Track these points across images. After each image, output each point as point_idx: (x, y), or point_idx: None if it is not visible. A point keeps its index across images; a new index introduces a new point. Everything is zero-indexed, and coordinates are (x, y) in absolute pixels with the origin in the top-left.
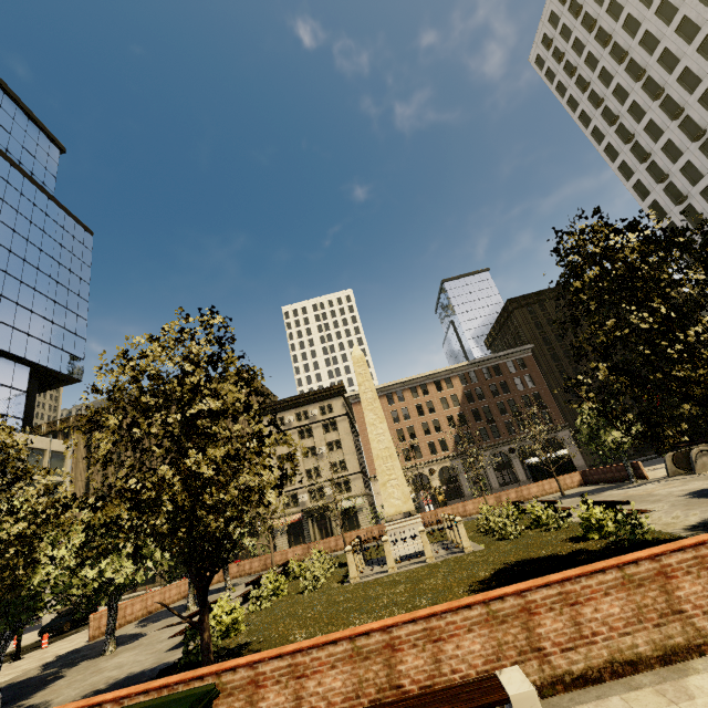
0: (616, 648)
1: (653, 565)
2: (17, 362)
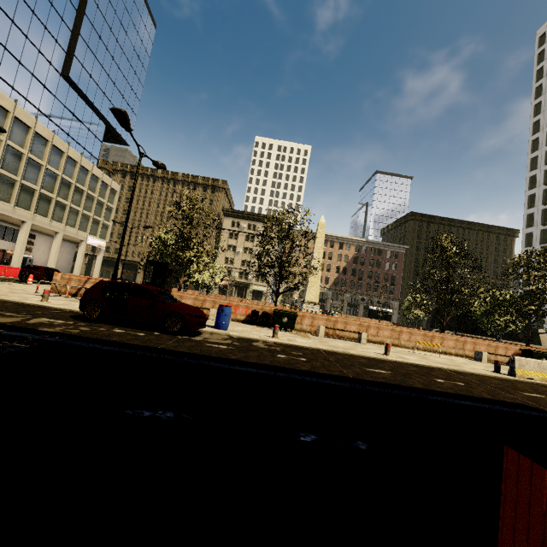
0: (383, 340)
1: (400, 329)
2: (100, 119)
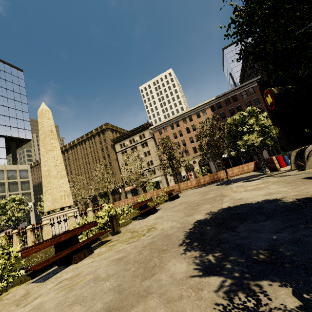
0: None
1: None
2: None
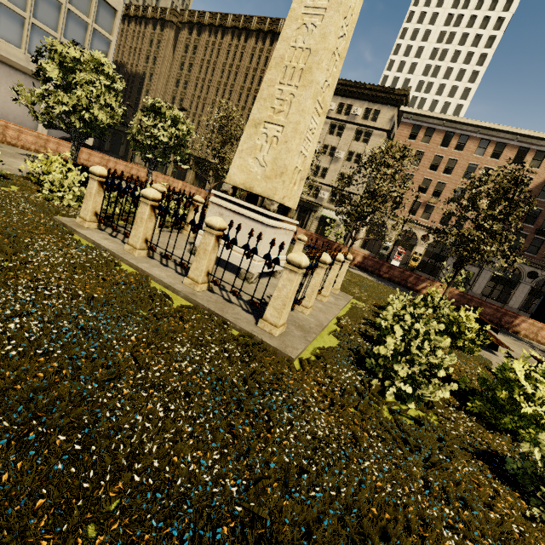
0: None
1: None
2: None
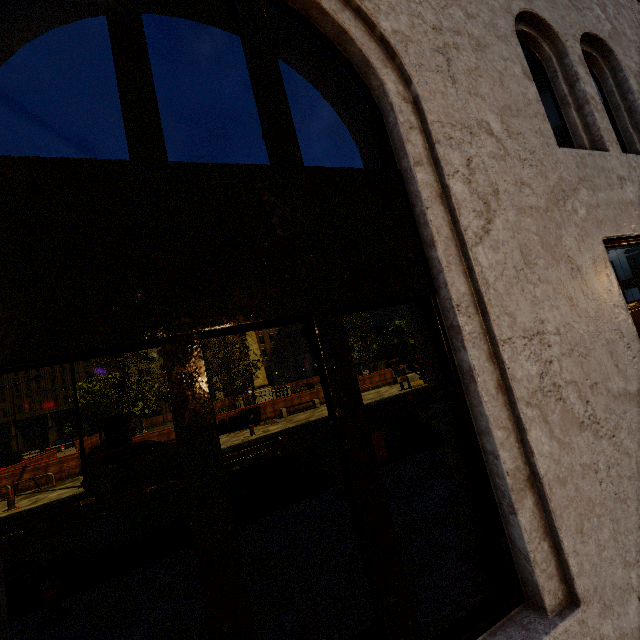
0: None
1: None
2: None
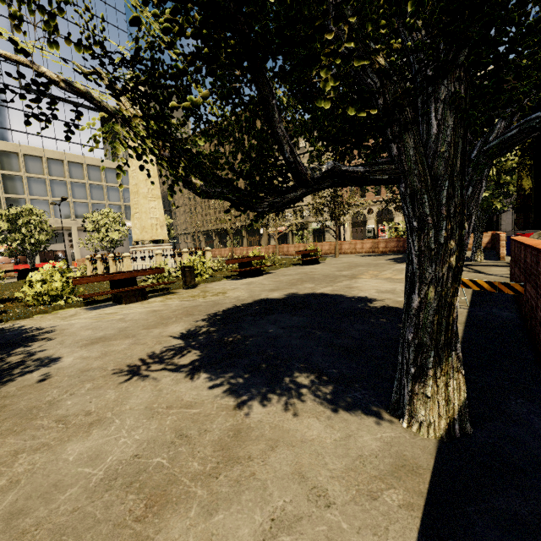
0: None
1: None
2: (89, 109)
